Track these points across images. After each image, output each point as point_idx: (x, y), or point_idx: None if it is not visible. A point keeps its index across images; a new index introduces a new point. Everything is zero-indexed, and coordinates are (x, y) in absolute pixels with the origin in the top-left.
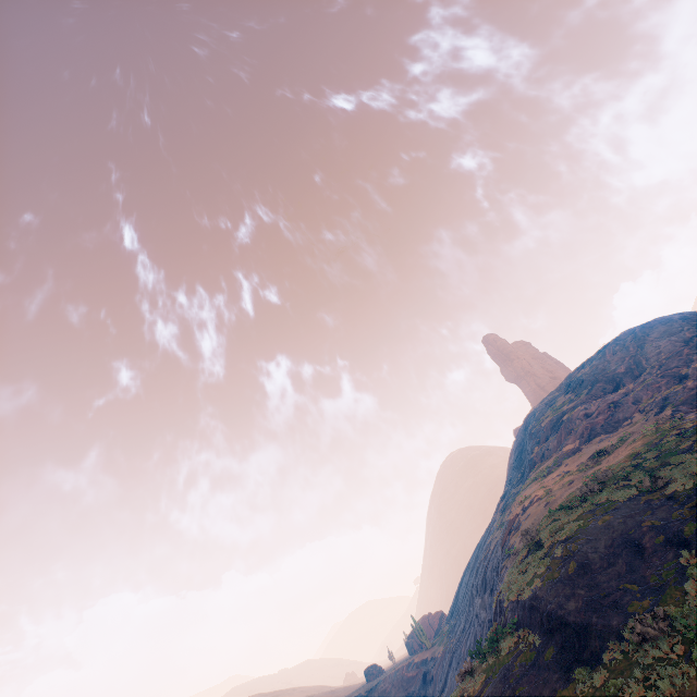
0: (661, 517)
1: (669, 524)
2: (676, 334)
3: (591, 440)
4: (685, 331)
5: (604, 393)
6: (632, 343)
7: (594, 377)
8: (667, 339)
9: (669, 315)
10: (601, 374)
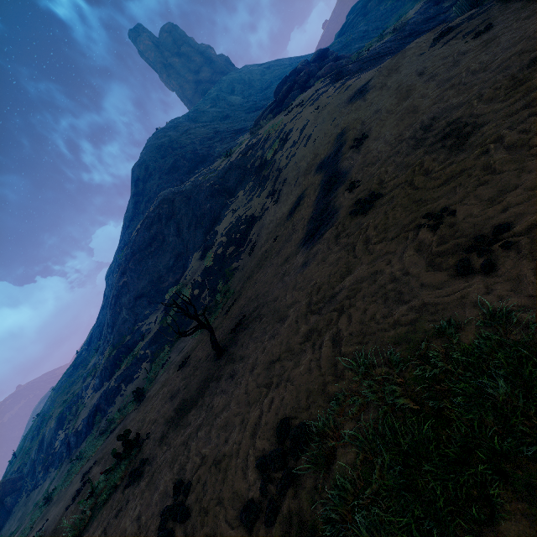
0: None
1: None
2: (128, 214)
3: None
4: (130, 212)
5: None
6: None
7: None
8: (124, 218)
9: (138, 164)
10: None
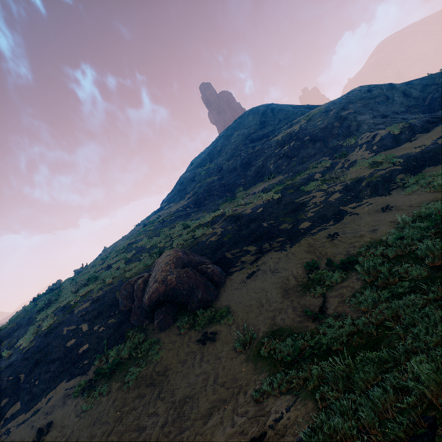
0: (9, 341)
1: (2, 350)
2: (250, 128)
3: (169, 205)
4: (255, 126)
5: (205, 164)
6: (238, 125)
7: (211, 148)
8: (244, 131)
9: (263, 106)
10: (214, 147)
